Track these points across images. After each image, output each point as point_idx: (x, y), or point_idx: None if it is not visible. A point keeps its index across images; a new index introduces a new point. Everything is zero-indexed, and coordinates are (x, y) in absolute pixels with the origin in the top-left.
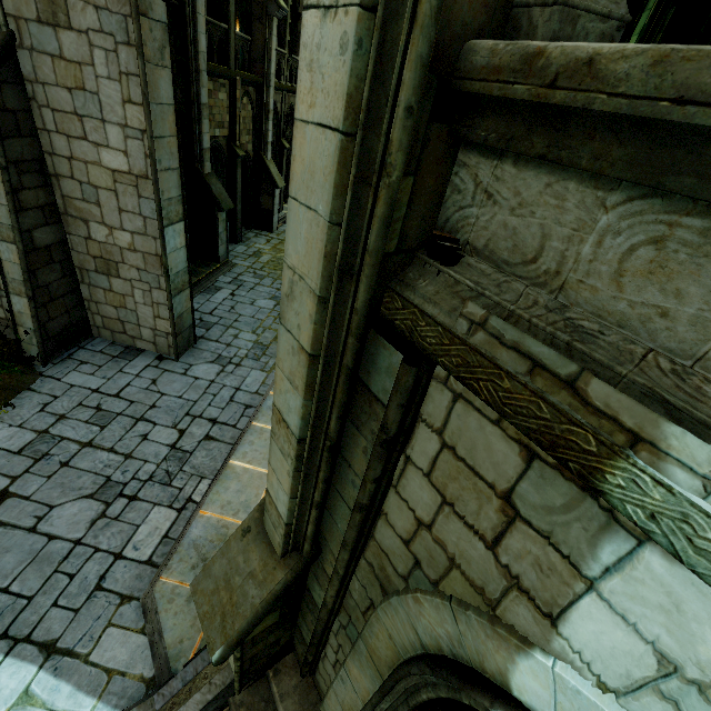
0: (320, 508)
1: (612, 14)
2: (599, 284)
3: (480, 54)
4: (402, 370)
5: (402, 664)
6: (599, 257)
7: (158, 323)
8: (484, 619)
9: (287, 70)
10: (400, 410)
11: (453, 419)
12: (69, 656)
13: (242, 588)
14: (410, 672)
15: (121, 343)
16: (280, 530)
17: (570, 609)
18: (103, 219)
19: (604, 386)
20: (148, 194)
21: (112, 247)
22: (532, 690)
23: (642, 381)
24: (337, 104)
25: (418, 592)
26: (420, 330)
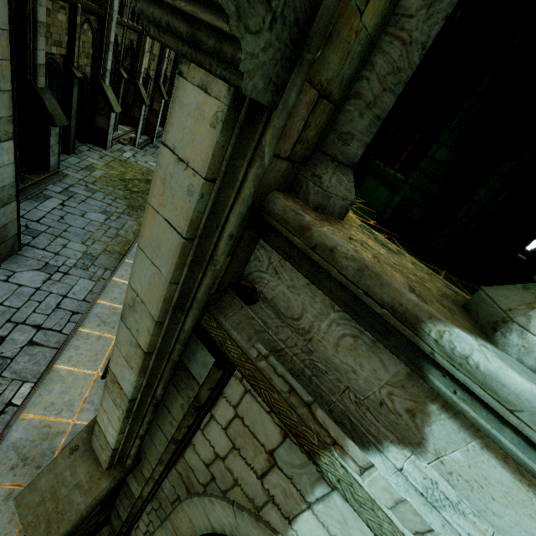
0: (143, 437)
1: (348, 199)
2: (328, 346)
3: (277, 207)
4: (213, 370)
5: None
6: (329, 332)
7: None
8: (253, 517)
9: (129, 9)
10: (210, 390)
11: (244, 403)
12: None
13: (68, 497)
14: None
15: None
16: (107, 452)
17: (299, 516)
18: None
19: (324, 413)
20: None
21: None
22: None
23: (342, 407)
24: (182, 220)
25: (212, 497)
26: (227, 346)
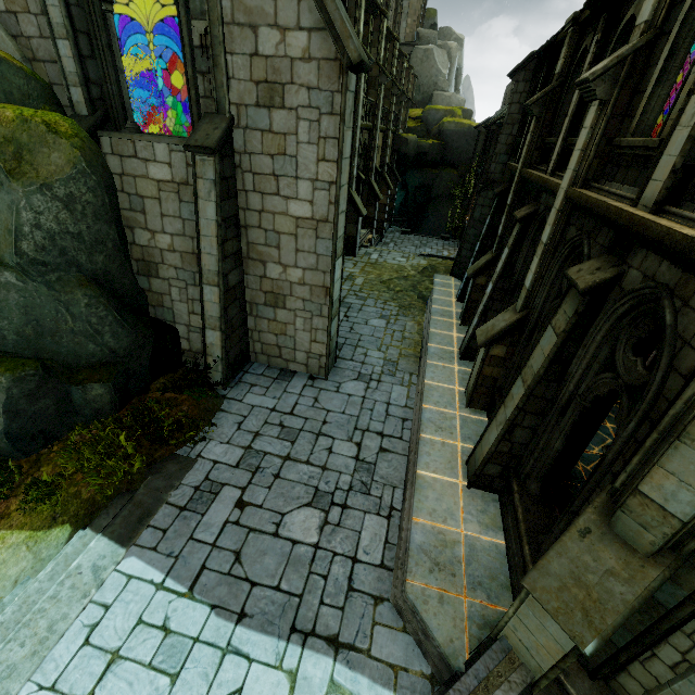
0: None
1: None
2: None
3: None
4: None
5: None
6: None
7: (313, 347)
8: None
9: (364, 111)
10: None
11: None
12: (353, 650)
13: (602, 585)
14: None
15: (275, 366)
16: (663, 529)
17: None
18: (280, 259)
19: None
20: (325, 235)
21: (283, 282)
22: None
23: None
24: None
25: None
26: None
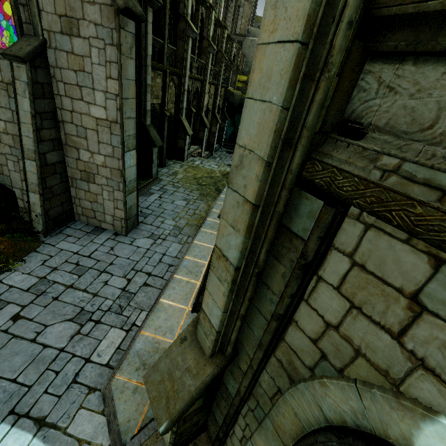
0: (243, 319)
1: None
2: None
3: None
4: (324, 211)
5: (307, 435)
6: None
7: (116, 212)
8: (389, 394)
9: (195, 67)
10: (318, 241)
11: (364, 243)
12: (53, 428)
13: (181, 379)
14: (316, 440)
15: (92, 225)
16: (211, 337)
17: None
18: (88, 147)
19: None
20: (116, 132)
21: (92, 164)
22: None
23: None
24: (297, 24)
25: (324, 378)
26: (337, 183)
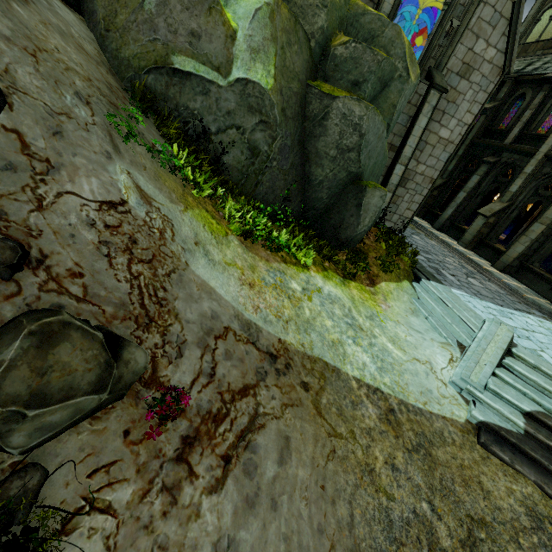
0: None
1: None
2: None
3: None
4: None
5: None
6: None
7: (405, 212)
8: None
9: None
10: None
11: None
12: (531, 313)
13: None
14: None
15: None
16: None
17: None
18: (418, 158)
19: None
20: (447, 150)
21: (412, 172)
22: None
23: None
24: None
25: None
26: None
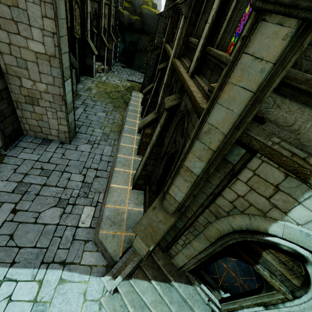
0: (194, 196)
1: None
2: (310, 134)
3: (291, 73)
4: (246, 155)
5: (224, 236)
6: (311, 128)
7: (60, 127)
8: (262, 217)
9: None
10: (241, 165)
11: (261, 167)
12: (72, 264)
13: (157, 226)
14: (229, 237)
15: (40, 137)
16: (175, 205)
17: (292, 209)
18: (30, 77)
19: None
20: (55, 65)
21: (35, 91)
22: (276, 230)
23: None
24: (254, 85)
25: (234, 215)
26: (253, 143)
